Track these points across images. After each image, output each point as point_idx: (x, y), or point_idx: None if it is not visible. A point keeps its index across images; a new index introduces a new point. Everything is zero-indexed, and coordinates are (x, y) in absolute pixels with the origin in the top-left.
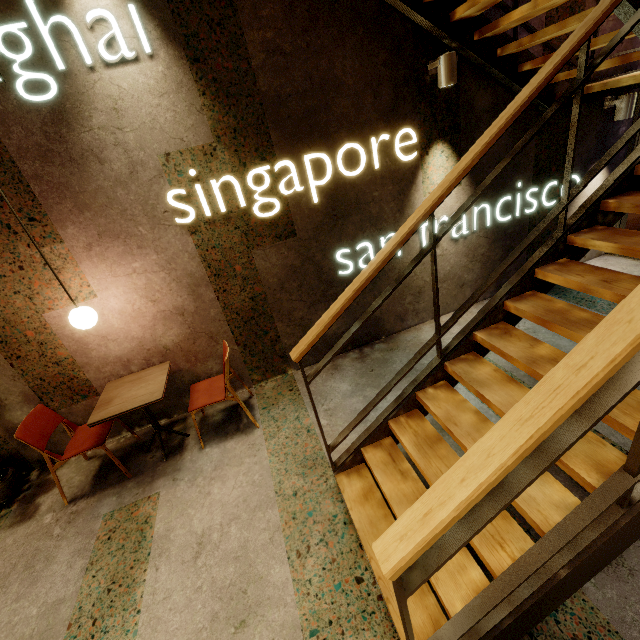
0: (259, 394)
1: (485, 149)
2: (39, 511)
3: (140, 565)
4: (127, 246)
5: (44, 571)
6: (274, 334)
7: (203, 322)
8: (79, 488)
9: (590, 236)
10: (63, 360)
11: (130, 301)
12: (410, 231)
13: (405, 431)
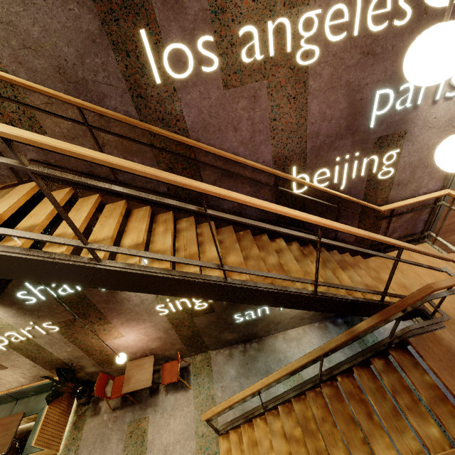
0: (193, 363)
1: (278, 379)
2: (101, 411)
3: (143, 454)
4: (138, 322)
5: (108, 445)
6: (202, 341)
7: (169, 340)
8: (116, 402)
9: (327, 391)
10: (109, 354)
11: (138, 336)
12: (248, 395)
13: (245, 434)
